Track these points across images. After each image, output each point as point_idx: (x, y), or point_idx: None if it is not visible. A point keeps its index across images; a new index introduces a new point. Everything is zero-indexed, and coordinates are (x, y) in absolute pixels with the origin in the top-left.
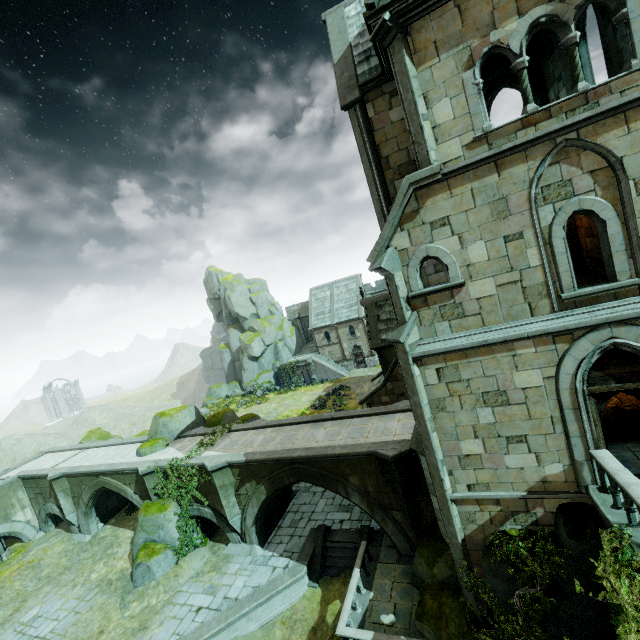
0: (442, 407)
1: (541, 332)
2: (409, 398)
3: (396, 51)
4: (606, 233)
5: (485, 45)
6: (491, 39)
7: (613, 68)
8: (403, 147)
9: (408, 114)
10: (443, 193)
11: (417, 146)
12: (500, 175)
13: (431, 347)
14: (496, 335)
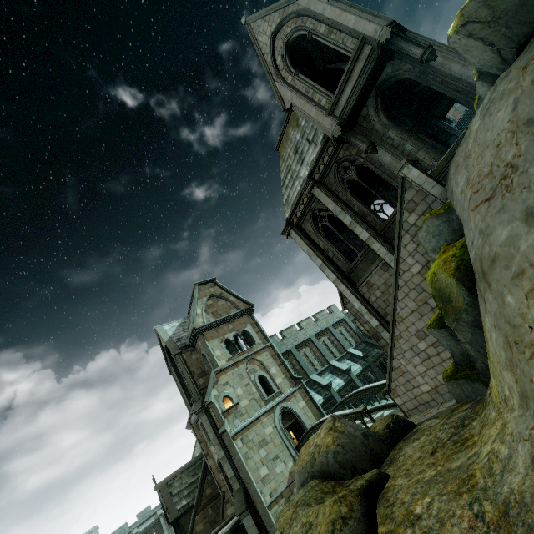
0: (248, 456)
1: (266, 410)
2: (234, 460)
3: (201, 338)
4: (267, 379)
5: (224, 338)
6: (225, 337)
7: (250, 346)
8: (199, 367)
9: (208, 353)
10: (224, 374)
11: (213, 362)
12: (238, 368)
13: (236, 430)
14: (254, 417)
